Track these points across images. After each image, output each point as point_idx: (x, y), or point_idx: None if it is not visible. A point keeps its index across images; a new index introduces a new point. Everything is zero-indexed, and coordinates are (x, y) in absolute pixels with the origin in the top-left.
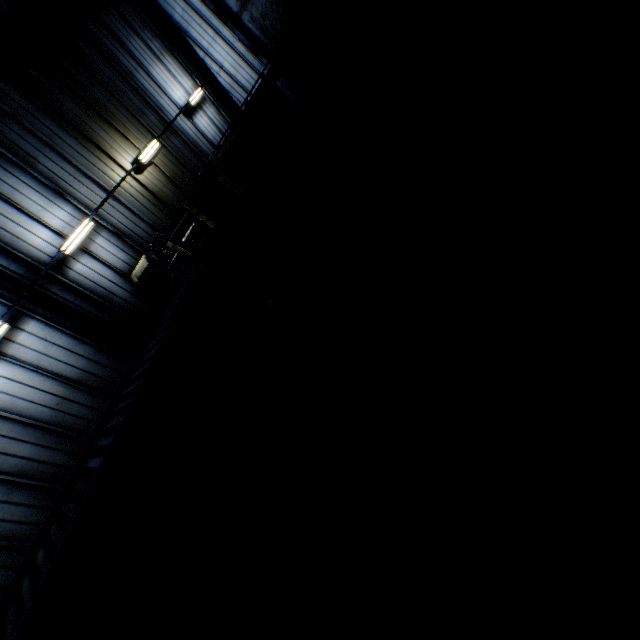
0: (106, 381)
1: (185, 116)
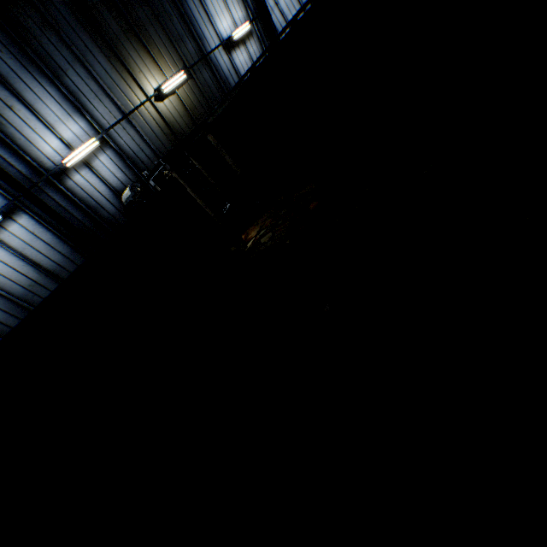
0: None
1: (224, 49)
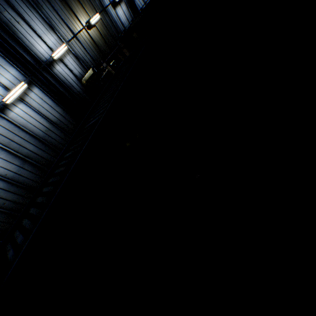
0: (67, 127)
1: (112, 6)
